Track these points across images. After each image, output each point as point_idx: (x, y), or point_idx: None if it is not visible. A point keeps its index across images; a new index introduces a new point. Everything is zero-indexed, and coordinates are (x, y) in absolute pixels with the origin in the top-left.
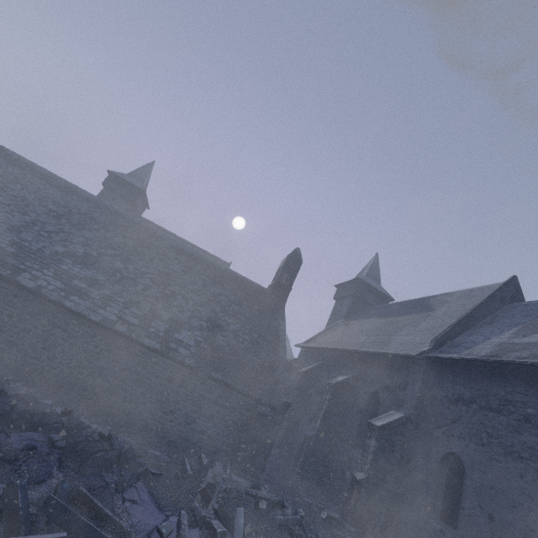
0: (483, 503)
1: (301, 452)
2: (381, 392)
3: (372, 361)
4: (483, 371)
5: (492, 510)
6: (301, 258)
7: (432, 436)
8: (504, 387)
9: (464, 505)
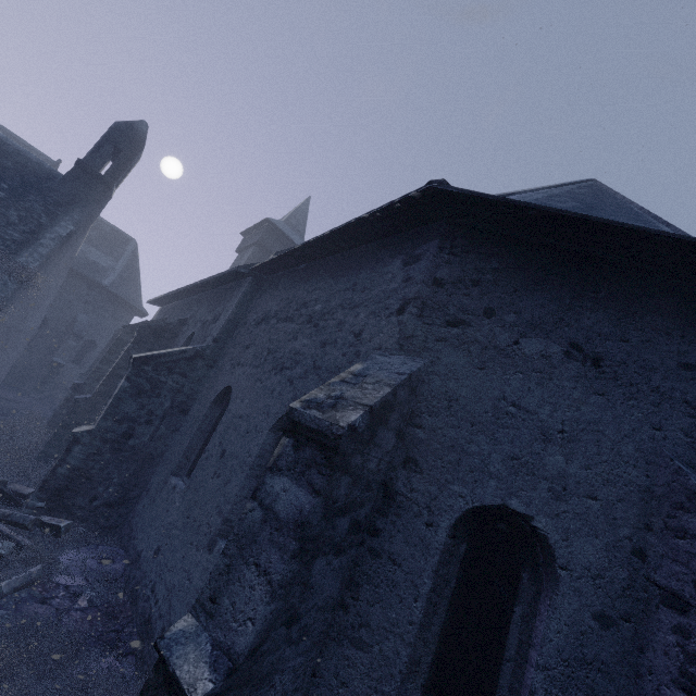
0: (225, 438)
1: (59, 424)
2: (197, 332)
3: (208, 297)
4: (301, 275)
5: (228, 444)
6: (143, 137)
7: (221, 373)
8: (310, 286)
9: (208, 448)
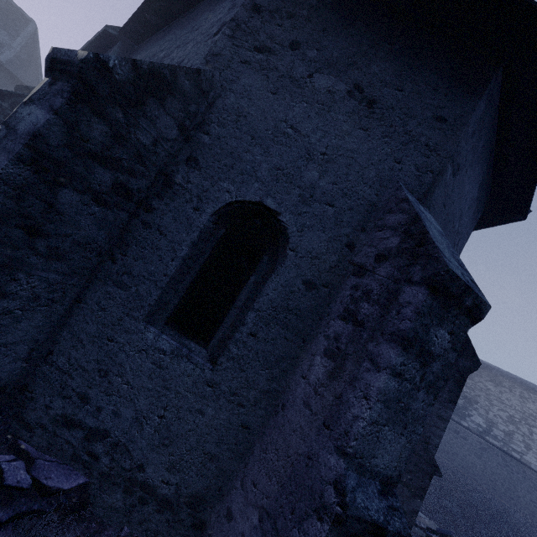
0: None
1: None
2: None
3: None
4: (160, 35)
5: None
6: None
7: None
8: (163, 41)
9: None
